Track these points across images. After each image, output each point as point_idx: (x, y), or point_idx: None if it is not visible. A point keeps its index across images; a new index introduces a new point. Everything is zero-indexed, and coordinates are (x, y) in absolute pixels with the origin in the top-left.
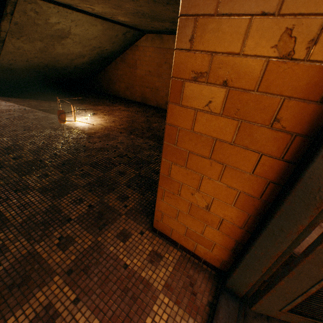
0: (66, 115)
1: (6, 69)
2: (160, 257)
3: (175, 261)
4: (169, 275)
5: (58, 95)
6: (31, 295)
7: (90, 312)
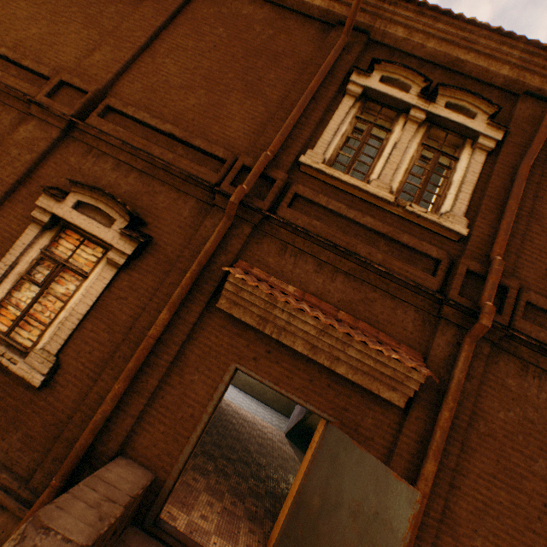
0: None
1: (307, 426)
2: None
3: None
4: None
5: None
6: (213, 497)
7: (217, 518)
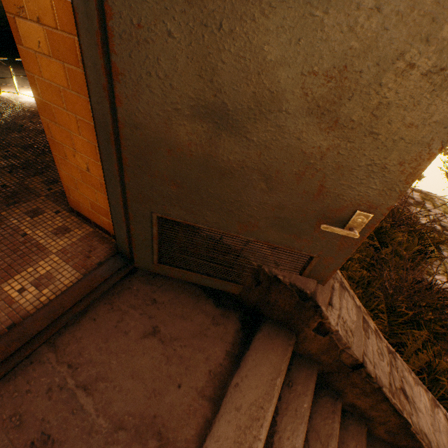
0: (7, 85)
1: None
2: (68, 231)
3: (84, 235)
4: (70, 244)
5: (6, 56)
6: None
7: None
